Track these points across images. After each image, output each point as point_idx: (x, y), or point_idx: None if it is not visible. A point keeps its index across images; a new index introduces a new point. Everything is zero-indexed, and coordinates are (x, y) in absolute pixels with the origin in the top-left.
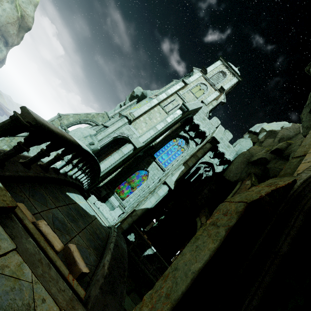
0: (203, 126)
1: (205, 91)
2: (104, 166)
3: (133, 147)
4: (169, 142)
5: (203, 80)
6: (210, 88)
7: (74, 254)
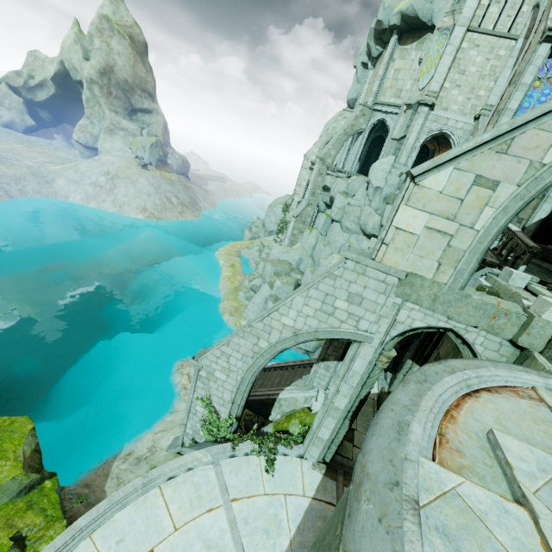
0: None
1: None
2: None
3: None
4: None
5: None
6: None
7: None
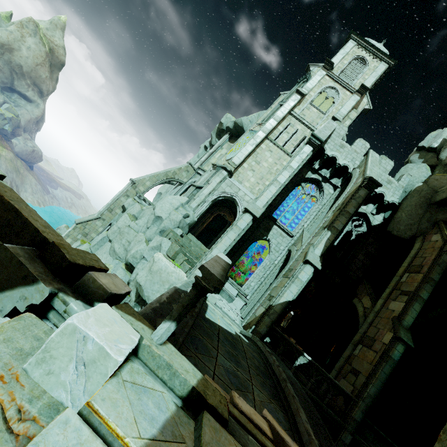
0: (342, 158)
1: (336, 98)
2: (218, 251)
3: (252, 218)
4: (292, 192)
5: (330, 82)
6: (342, 92)
7: (276, 428)
